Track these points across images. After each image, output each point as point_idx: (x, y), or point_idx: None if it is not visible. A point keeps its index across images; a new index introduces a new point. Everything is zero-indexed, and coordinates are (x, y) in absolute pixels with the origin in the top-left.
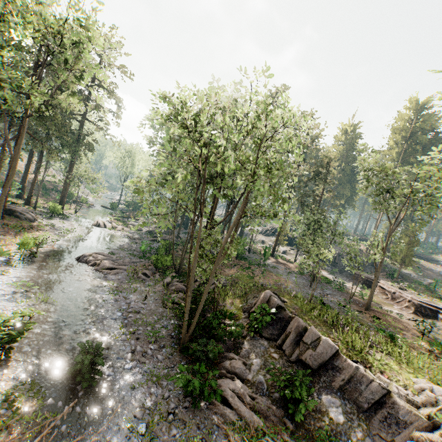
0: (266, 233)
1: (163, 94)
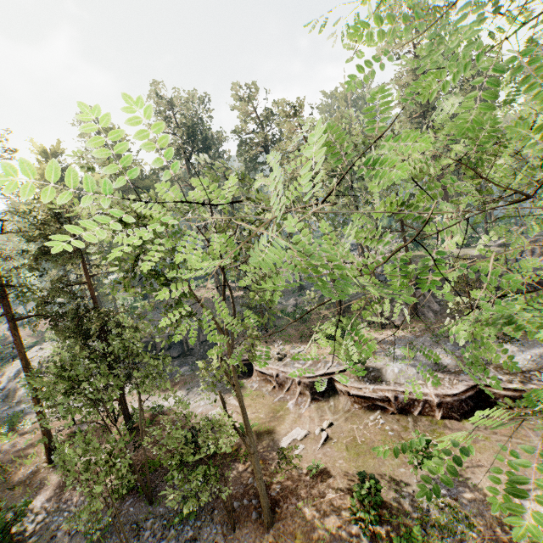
0: None
1: None
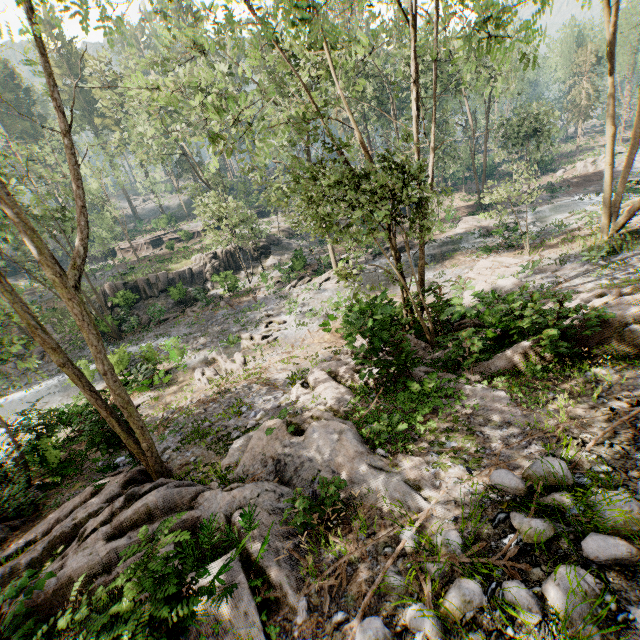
0: None
1: None
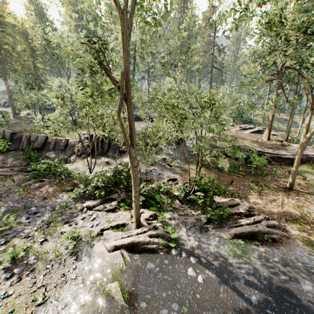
0: (6, 105)
1: None
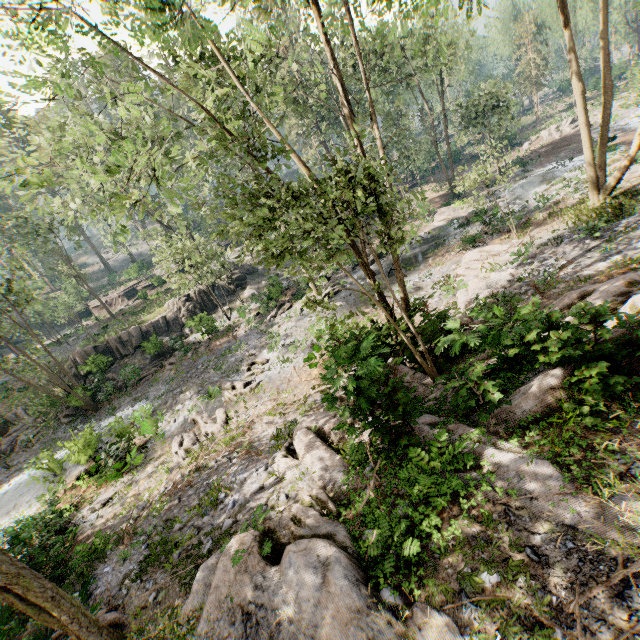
0: None
1: None
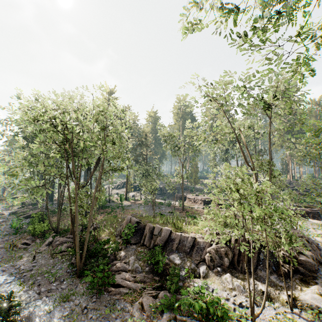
0: (118, 187)
1: (28, 103)
